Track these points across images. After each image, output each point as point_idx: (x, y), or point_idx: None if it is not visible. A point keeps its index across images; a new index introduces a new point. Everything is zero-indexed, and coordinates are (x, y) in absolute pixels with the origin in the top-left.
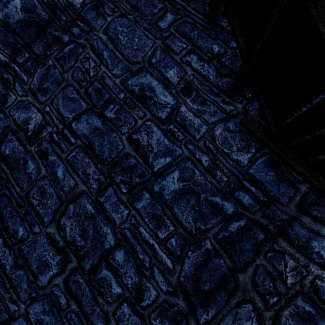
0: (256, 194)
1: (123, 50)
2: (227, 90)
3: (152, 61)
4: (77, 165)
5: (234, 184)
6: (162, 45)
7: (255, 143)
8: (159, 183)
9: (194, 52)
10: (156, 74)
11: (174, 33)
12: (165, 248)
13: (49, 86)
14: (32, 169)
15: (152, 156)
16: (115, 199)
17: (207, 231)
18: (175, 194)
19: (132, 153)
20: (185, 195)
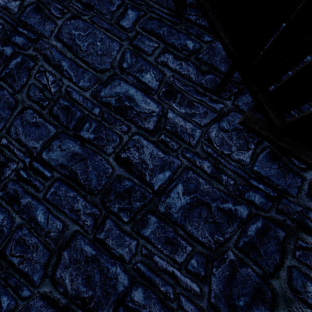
0: (266, 191)
1: (86, 57)
2: (212, 88)
3: (123, 66)
4: (61, 203)
5: (242, 185)
6: (131, 47)
7: (253, 139)
8: (163, 202)
9: (168, 51)
10: (132, 81)
11: (141, 32)
12: (187, 271)
13: None
14: (1, 220)
15: (149, 174)
16: (117, 232)
17: (227, 242)
18: (184, 210)
19: (125, 175)
20: (195, 209)
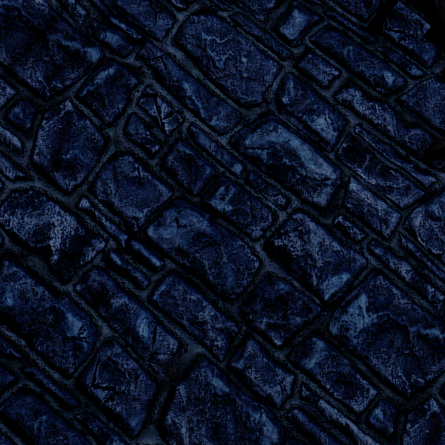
0: None
1: (222, 79)
2: (420, 150)
3: (283, 101)
4: (176, 309)
5: None
6: (296, 71)
7: None
8: (337, 320)
9: (355, 84)
10: (295, 126)
11: (314, 48)
12: (368, 426)
13: (76, 156)
14: (78, 329)
15: (316, 275)
16: (263, 360)
17: (429, 386)
18: (368, 334)
19: (280, 273)
20: (384, 334)
